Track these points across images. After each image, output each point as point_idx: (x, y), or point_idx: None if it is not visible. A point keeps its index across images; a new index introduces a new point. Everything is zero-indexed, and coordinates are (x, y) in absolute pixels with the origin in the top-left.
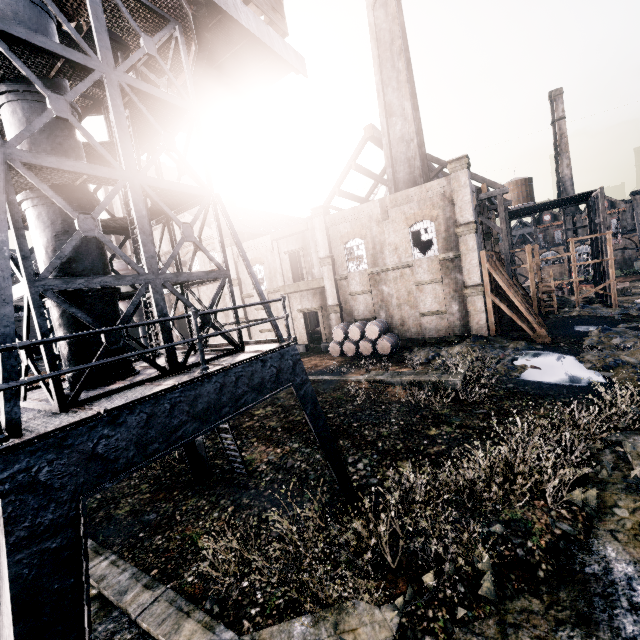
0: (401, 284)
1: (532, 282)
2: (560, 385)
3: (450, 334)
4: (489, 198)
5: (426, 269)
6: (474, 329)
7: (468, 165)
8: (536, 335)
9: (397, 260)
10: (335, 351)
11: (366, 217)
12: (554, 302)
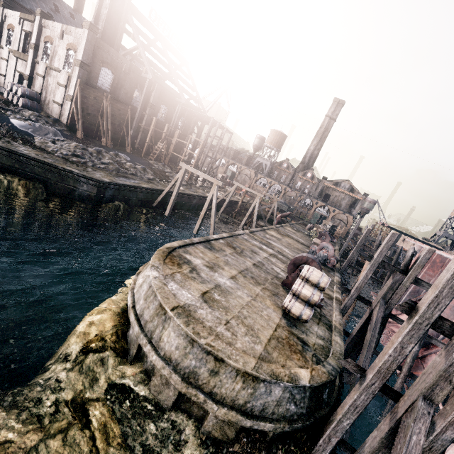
0: (55, 81)
1: (148, 138)
2: (11, 123)
3: (60, 119)
4: (161, 85)
5: (63, 77)
6: (63, 118)
7: (93, 30)
8: (78, 133)
9: (58, 66)
10: (6, 95)
11: (57, 32)
12: (155, 156)
